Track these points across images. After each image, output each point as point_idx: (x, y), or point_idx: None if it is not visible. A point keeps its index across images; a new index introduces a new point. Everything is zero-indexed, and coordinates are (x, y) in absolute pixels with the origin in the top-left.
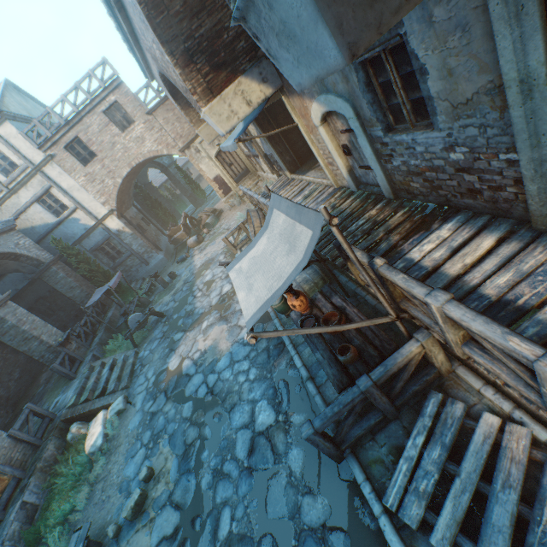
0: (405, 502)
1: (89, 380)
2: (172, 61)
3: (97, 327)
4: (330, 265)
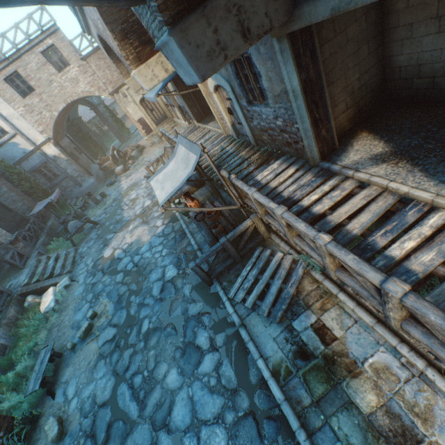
0: (237, 293)
1: (38, 268)
2: (112, 36)
3: (39, 233)
4: (218, 186)
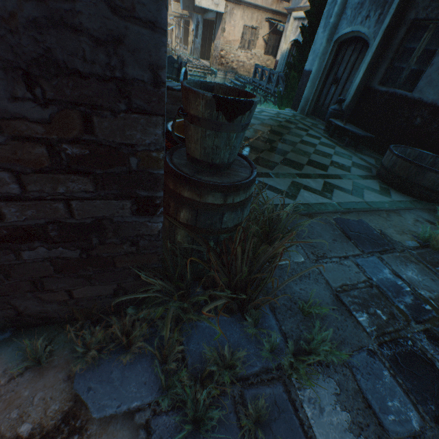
0: None
1: None
2: None
3: None
4: None
